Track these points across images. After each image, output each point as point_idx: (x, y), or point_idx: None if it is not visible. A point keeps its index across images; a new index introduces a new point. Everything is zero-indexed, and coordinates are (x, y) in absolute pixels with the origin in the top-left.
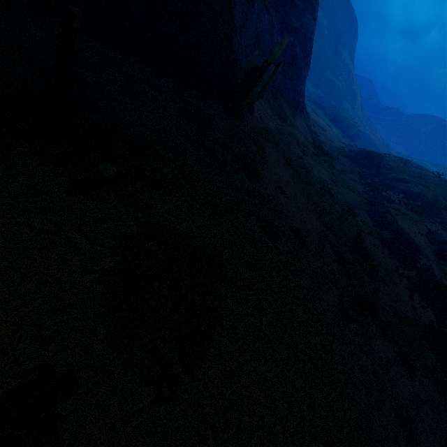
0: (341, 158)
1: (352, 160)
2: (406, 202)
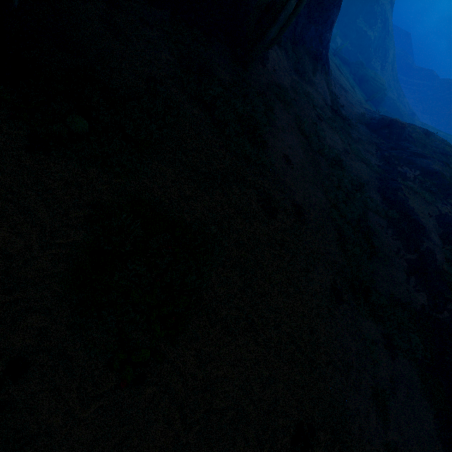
0: (360, 125)
1: (371, 129)
2: (422, 180)
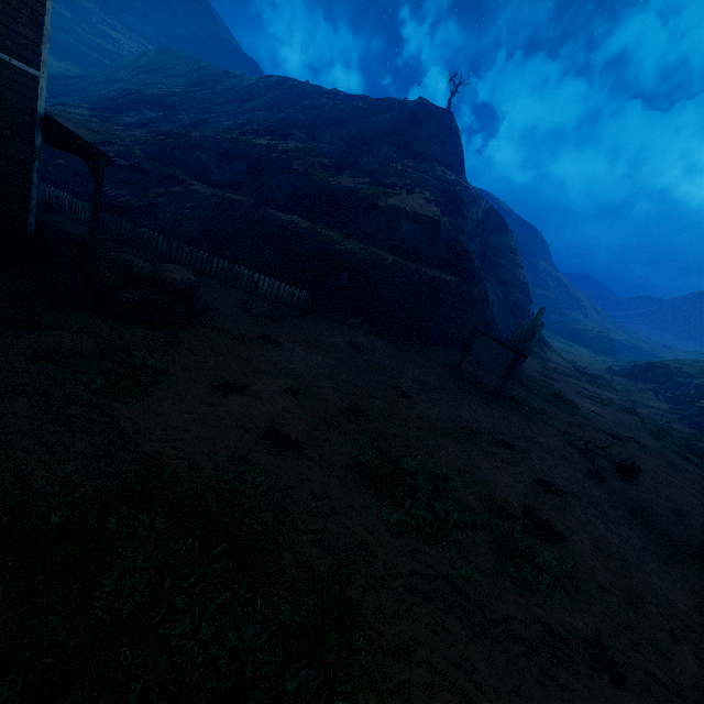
0: (616, 378)
1: (631, 377)
2: None
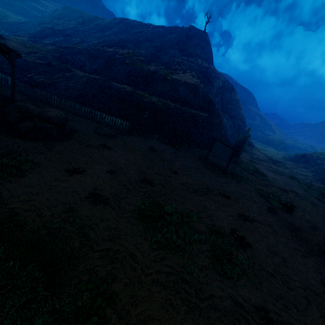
0: (287, 162)
1: (294, 161)
2: None
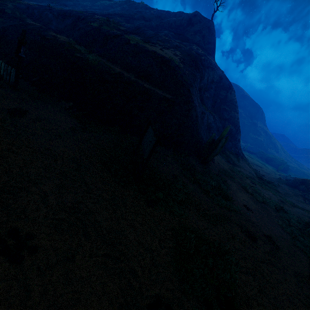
0: (282, 185)
1: (291, 186)
2: None
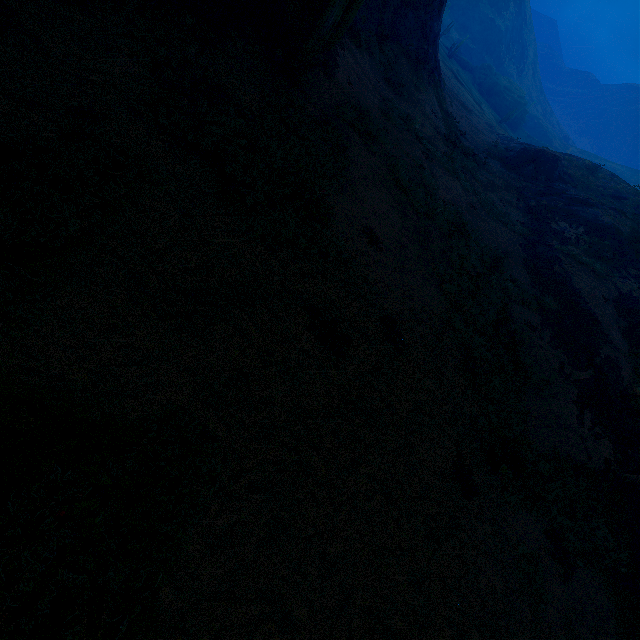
0: (492, 162)
1: (509, 165)
2: (588, 242)
